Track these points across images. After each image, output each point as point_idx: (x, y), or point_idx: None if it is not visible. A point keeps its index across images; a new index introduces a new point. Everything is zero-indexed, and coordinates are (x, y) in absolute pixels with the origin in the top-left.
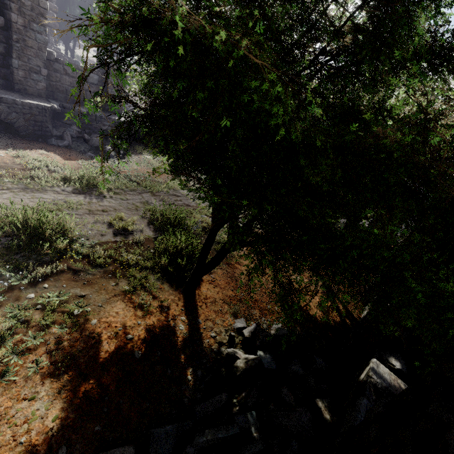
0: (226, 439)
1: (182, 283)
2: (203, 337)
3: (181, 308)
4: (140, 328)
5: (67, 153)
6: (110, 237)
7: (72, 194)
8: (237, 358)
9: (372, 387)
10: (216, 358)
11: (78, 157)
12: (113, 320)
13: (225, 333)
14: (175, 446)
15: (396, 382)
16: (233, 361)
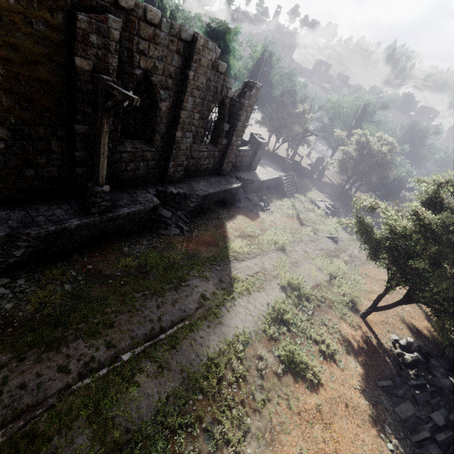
0: (421, 384)
1: (357, 311)
2: (382, 342)
3: (365, 326)
4: (358, 336)
5: (247, 213)
6: (313, 283)
7: (278, 252)
8: (404, 354)
9: None
10: (393, 353)
11: (253, 215)
12: (347, 331)
13: (389, 341)
14: (401, 384)
15: None
16: (402, 355)
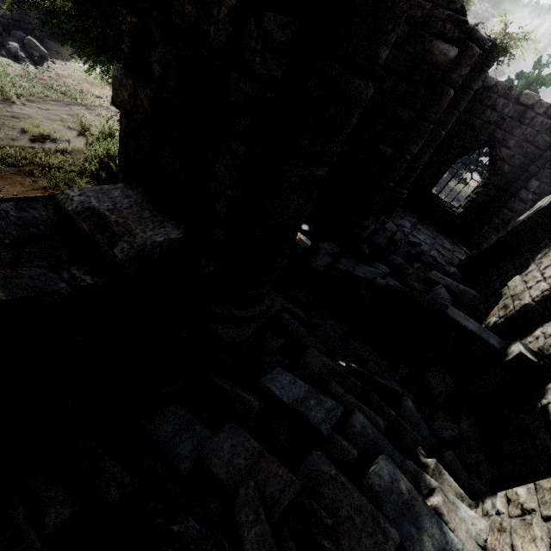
0: None
1: None
2: None
3: None
4: None
5: None
6: (24, 143)
7: None
8: None
9: None
10: None
11: None
12: None
13: None
14: None
15: (298, 236)
16: None
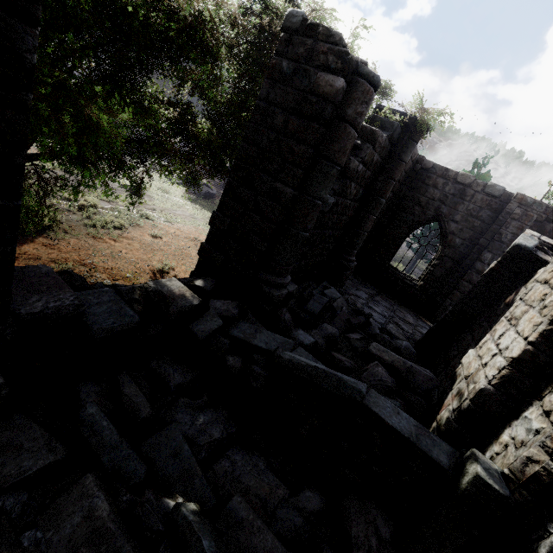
0: None
1: None
2: None
3: None
4: None
5: None
6: None
7: None
8: None
9: (141, 291)
10: None
11: None
12: None
13: None
14: None
15: (183, 292)
16: None
